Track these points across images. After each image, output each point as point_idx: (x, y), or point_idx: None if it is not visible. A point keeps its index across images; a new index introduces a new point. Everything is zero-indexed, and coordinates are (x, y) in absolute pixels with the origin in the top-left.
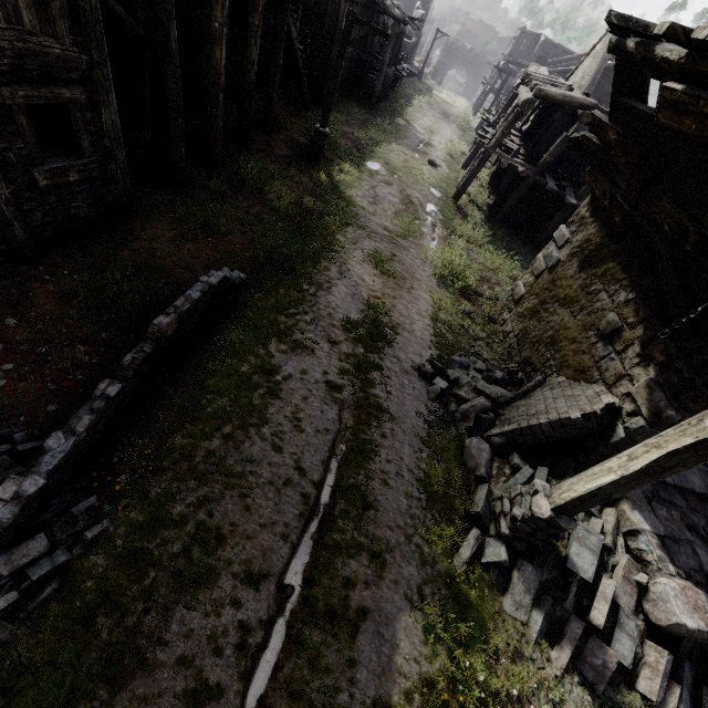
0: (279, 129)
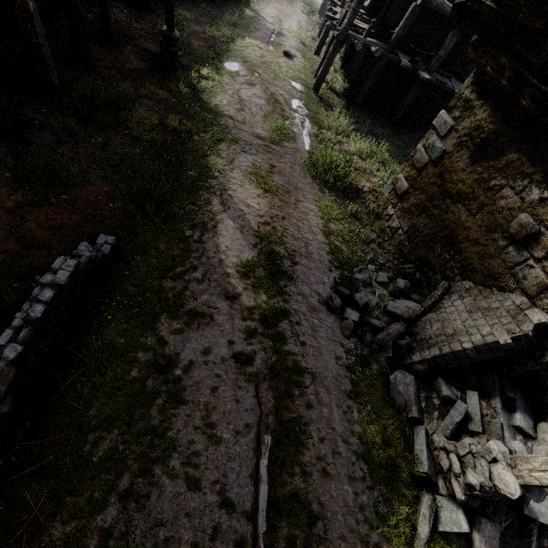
0: (125, 39)
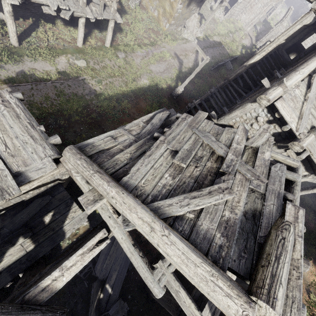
0: None
